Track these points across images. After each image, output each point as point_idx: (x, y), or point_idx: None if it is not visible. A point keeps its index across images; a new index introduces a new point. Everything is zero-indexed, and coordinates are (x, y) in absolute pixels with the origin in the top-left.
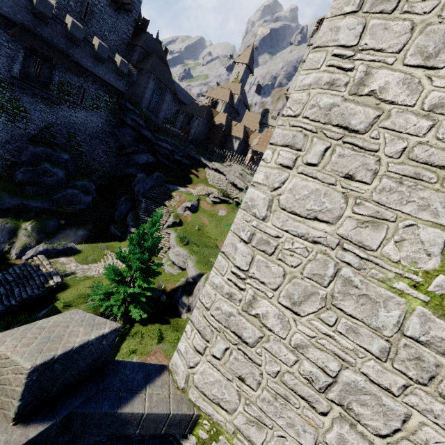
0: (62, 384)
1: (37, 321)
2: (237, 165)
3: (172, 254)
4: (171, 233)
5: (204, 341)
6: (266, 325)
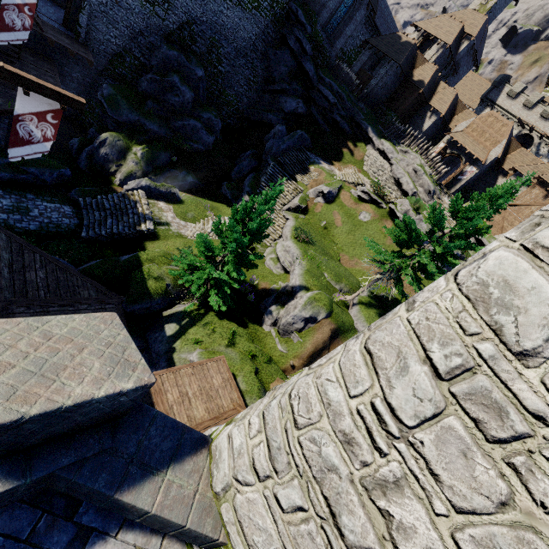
0: (47, 435)
1: (52, 317)
2: (416, 155)
3: (280, 247)
4: (289, 219)
5: (271, 466)
6: (398, 545)
